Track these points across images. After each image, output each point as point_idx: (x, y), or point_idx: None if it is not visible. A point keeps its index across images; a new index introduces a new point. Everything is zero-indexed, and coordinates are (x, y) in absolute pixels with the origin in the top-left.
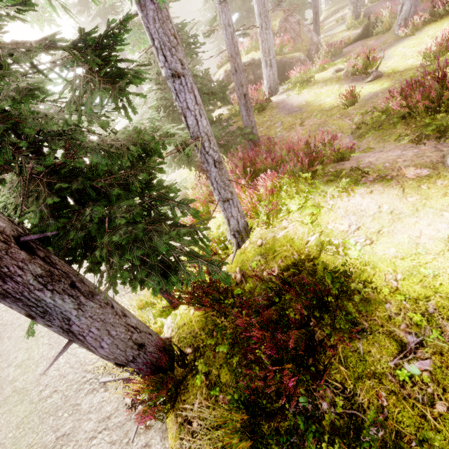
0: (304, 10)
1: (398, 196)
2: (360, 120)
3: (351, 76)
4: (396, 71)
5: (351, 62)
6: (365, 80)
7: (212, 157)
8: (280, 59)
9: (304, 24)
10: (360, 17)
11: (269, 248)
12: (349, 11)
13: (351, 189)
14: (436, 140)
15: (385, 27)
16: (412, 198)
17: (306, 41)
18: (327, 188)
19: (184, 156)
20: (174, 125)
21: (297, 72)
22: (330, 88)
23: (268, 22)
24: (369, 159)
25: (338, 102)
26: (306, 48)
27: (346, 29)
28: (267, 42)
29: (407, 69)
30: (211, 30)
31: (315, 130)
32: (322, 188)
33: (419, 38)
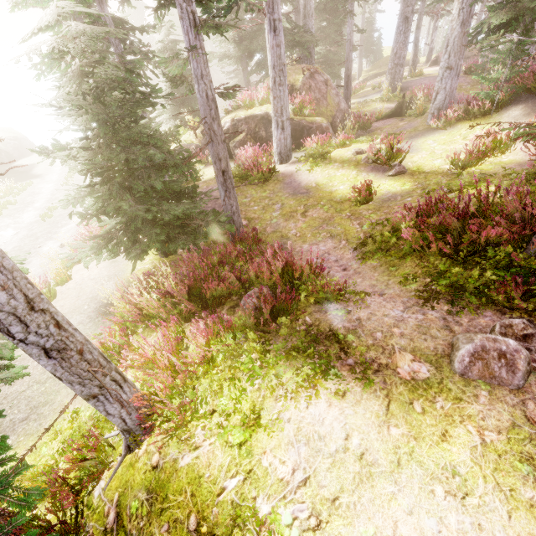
0: (340, 67)
1: (379, 417)
2: (368, 232)
3: (372, 163)
4: (421, 171)
5: (373, 148)
6: (387, 173)
7: (39, 344)
8: (298, 120)
9: (332, 85)
10: (397, 90)
11: (161, 483)
12: (385, 81)
13: (315, 386)
14: (448, 304)
15: (419, 111)
16: (396, 430)
17: (333, 105)
18: (287, 364)
19: (127, 239)
20: (111, 197)
21: (314, 142)
22: (347, 172)
23: (283, 77)
24: (360, 314)
25: (352, 193)
26: (331, 113)
27: (381, 100)
28: (280, 100)
29: (433, 172)
30: (181, 79)
31: (318, 226)
32: (278, 366)
33: (451, 134)
